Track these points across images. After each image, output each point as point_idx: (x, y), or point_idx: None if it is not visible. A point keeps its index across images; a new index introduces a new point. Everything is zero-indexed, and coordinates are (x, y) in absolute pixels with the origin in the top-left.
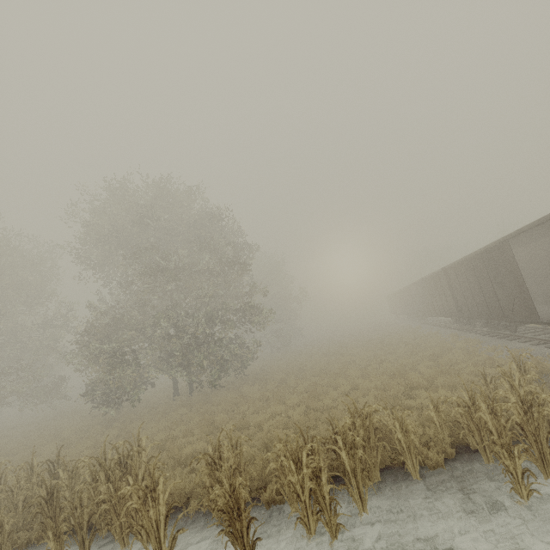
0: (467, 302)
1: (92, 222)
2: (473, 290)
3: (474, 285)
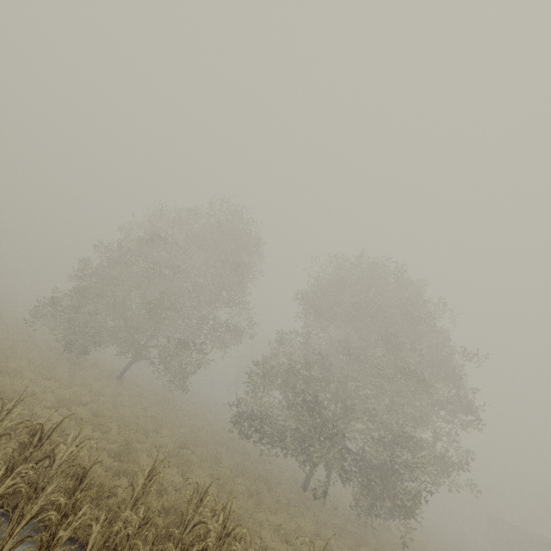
0: None
1: (357, 284)
2: None
3: None
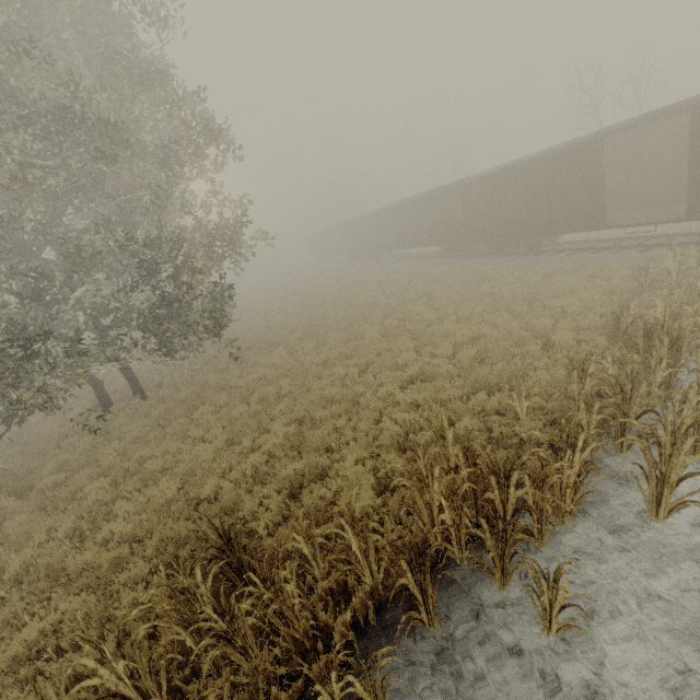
0: (491, 222)
1: None
2: (509, 206)
3: (514, 200)
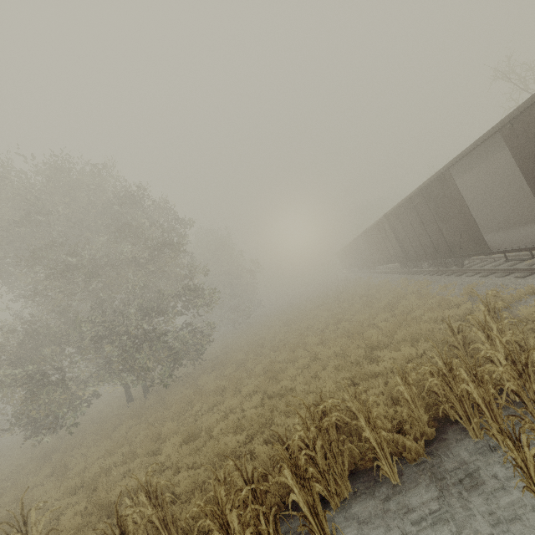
0: (413, 245)
1: None
2: (417, 231)
3: (418, 226)
